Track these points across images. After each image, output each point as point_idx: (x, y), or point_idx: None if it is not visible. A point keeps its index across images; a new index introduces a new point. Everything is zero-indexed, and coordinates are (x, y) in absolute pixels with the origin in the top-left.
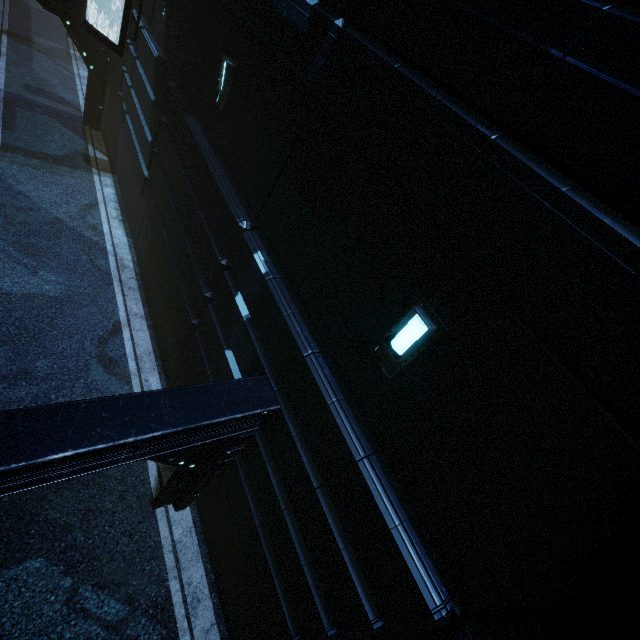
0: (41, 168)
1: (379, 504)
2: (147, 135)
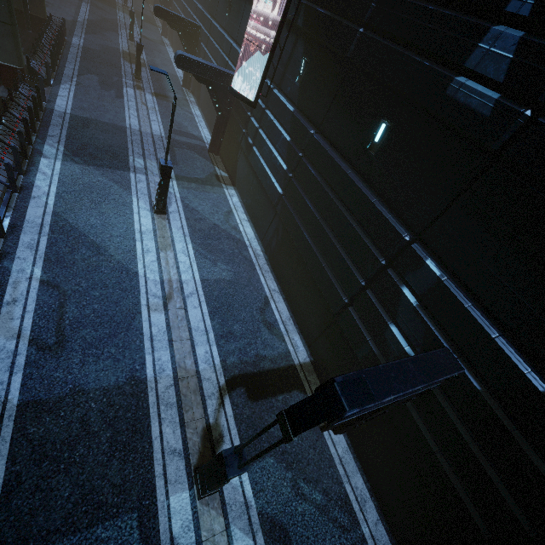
0: (197, 189)
1: None
2: (282, 164)
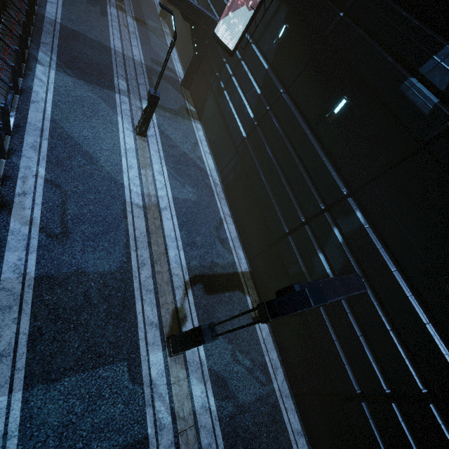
0: (171, 118)
1: (438, 343)
2: (249, 112)
